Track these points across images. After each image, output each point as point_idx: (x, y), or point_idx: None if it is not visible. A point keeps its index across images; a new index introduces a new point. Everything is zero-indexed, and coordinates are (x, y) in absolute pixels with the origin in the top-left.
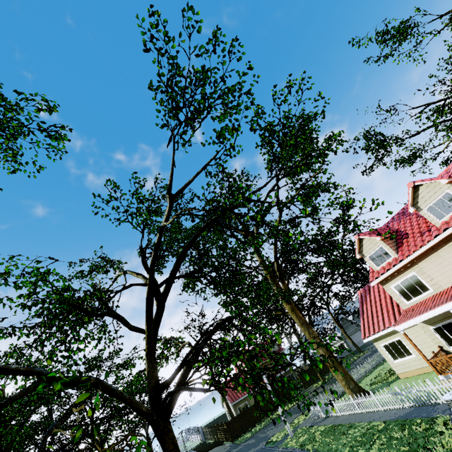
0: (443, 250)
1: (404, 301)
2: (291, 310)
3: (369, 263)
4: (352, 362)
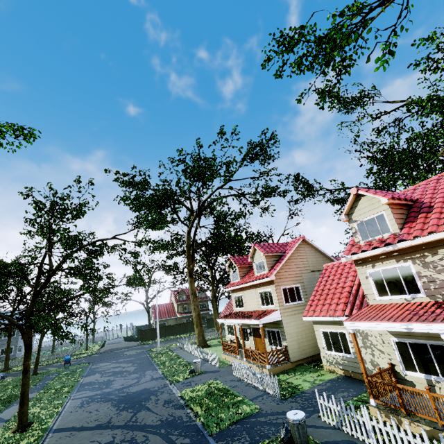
0: (253, 290)
1: (235, 307)
2: (189, 282)
3: (231, 277)
4: None
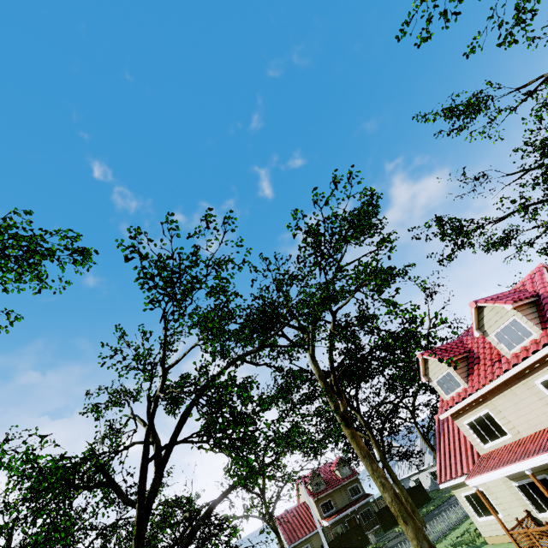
0: (517, 387)
1: (480, 444)
2: (351, 436)
3: (437, 390)
4: (447, 499)
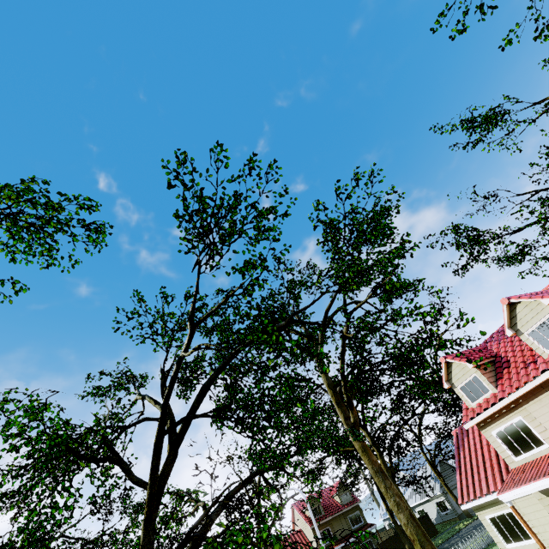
0: None
1: (511, 457)
2: (361, 450)
3: (461, 397)
4: (457, 533)
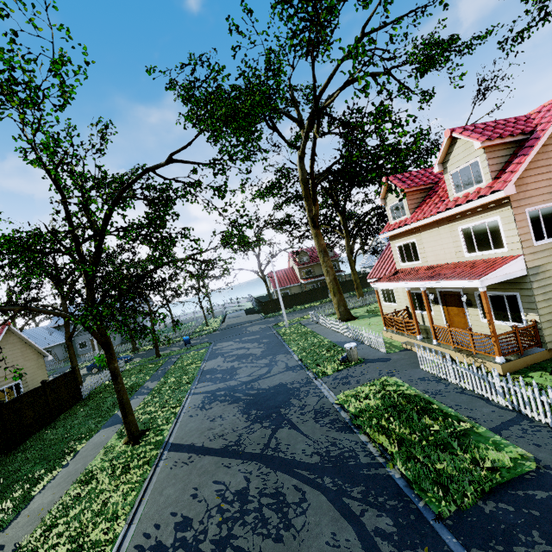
0: (443, 228)
1: (399, 262)
2: (314, 236)
3: (388, 214)
4: None
